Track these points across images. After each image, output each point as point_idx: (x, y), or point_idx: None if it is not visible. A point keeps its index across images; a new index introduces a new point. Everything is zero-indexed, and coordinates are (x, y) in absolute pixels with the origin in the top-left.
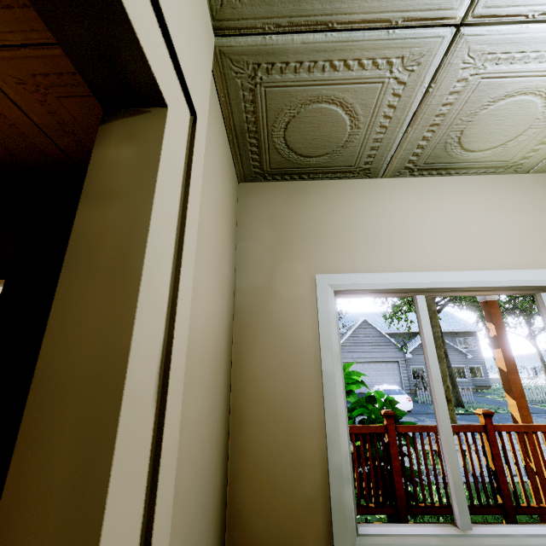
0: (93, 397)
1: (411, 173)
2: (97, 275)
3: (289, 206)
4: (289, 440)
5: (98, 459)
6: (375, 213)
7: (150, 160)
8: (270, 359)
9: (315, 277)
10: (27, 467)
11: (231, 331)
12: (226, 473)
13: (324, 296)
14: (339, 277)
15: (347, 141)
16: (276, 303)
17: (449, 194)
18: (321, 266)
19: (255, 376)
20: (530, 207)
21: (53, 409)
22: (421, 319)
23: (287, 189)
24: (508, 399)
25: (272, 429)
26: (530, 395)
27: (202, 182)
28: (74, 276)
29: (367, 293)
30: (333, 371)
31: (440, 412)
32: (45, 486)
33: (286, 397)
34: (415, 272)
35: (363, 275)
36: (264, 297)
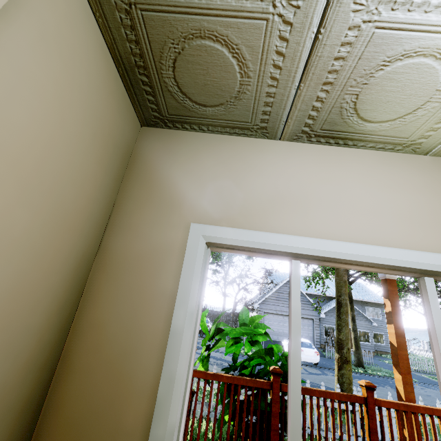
0: None
1: (309, 139)
2: None
3: (184, 153)
4: (114, 400)
5: None
6: (266, 172)
7: None
8: (120, 304)
9: (190, 226)
10: None
11: (87, 268)
12: (30, 430)
13: (194, 246)
14: (215, 229)
15: (240, 91)
16: (144, 246)
17: (344, 164)
18: (199, 216)
19: (99, 320)
20: (424, 188)
21: None
22: (292, 286)
23: (186, 138)
24: (395, 373)
25: (99, 384)
26: (422, 366)
27: (10, 80)
28: None
29: (241, 249)
30: (182, 328)
31: (292, 394)
32: None
33: (125, 350)
34: (293, 235)
35: (240, 231)
36: (133, 238)
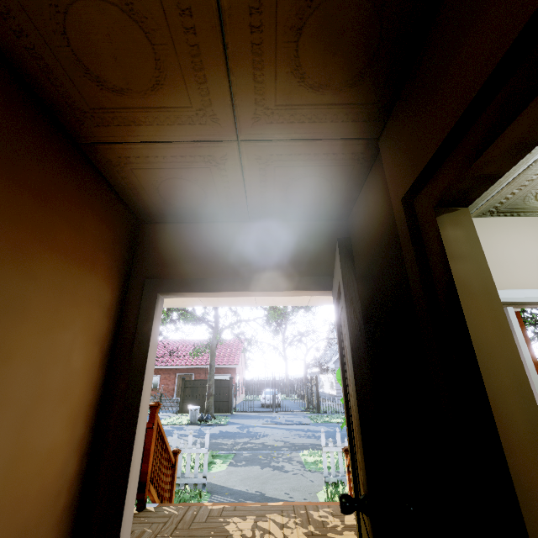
0: (505, 353)
1: (491, 214)
2: (478, 298)
3: None
4: None
5: (521, 378)
6: None
7: (473, 238)
8: None
9: None
10: (491, 381)
11: None
12: None
13: None
14: None
15: None
16: None
17: (520, 230)
18: None
19: None
20: None
21: (489, 358)
22: (513, 325)
23: None
24: None
25: None
26: None
27: None
28: (466, 298)
29: None
30: None
31: None
32: (504, 389)
33: None
34: (505, 290)
35: None
36: None
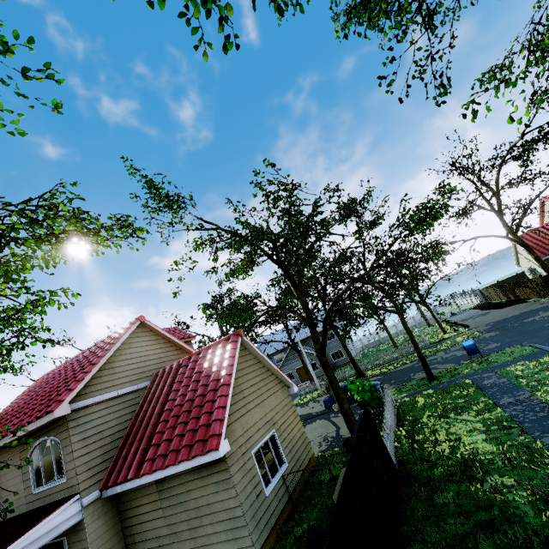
0: None
1: None
2: None
3: None
4: None
5: None
6: None
7: None
8: None
9: None
10: None
11: None
12: None
13: None
14: None
15: None
16: None
17: None
18: None
19: None
20: None
21: None
22: None
23: None
24: None
25: None
26: None
27: None
28: None
29: None
30: None
31: None
32: None
33: None
34: None
35: None
36: None
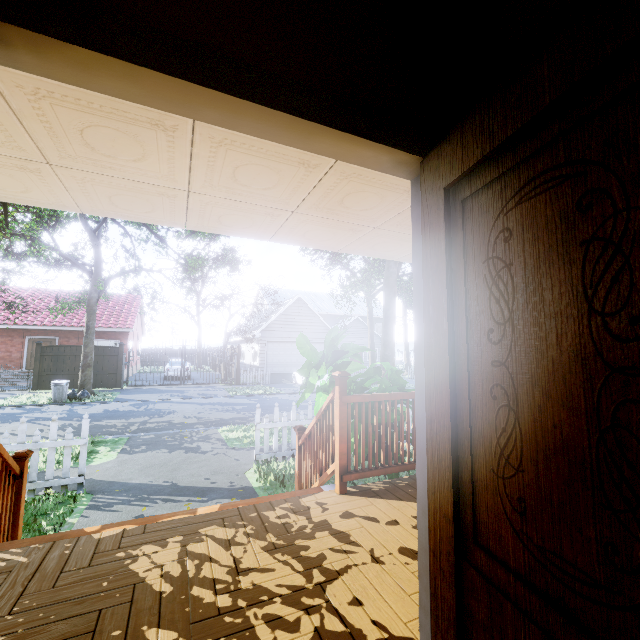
0: None
1: None
2: None
3: None
4: None
5: None
6: None
7: None
8: None
9: None
10: None
11: None
12: None
13: None
14: None
15: None
16: None
17: None
18: None
19: None
20: None
21: None
22: None
23: None
24: None
25: None
26: None
27: None
28: None
29: None
30: None
31: None
32: None
33: None
34: None
35: None
36: None
